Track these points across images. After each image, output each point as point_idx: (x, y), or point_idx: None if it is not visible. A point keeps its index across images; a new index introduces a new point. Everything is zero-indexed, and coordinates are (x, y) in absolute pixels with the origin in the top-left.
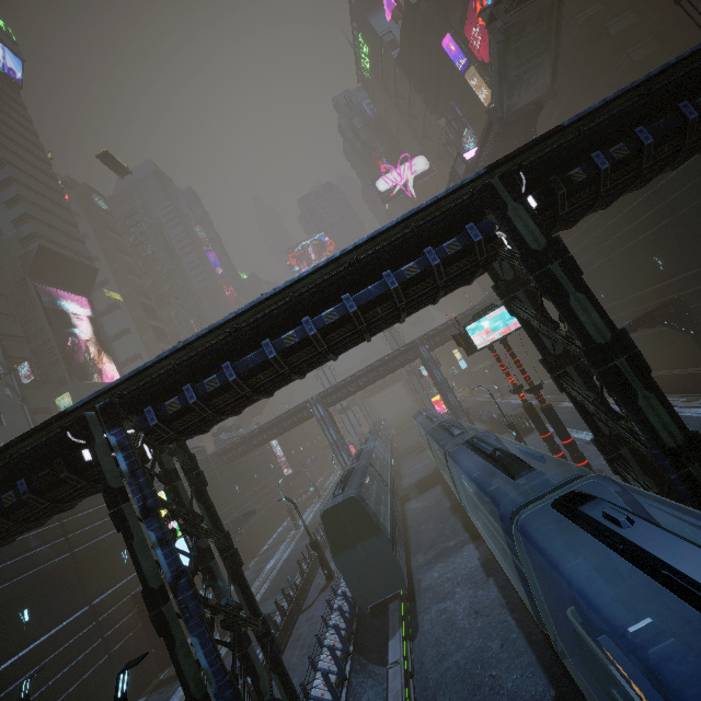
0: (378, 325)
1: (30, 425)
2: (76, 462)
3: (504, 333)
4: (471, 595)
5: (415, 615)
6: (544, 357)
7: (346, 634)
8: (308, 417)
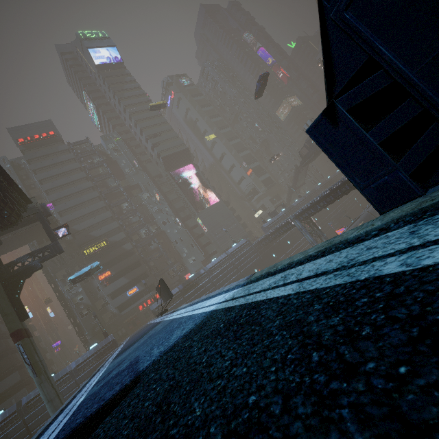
0: None
1: (192, 234)
2: None
3: None
4: None
5: None
6: None
7: None
8: (293, 227)
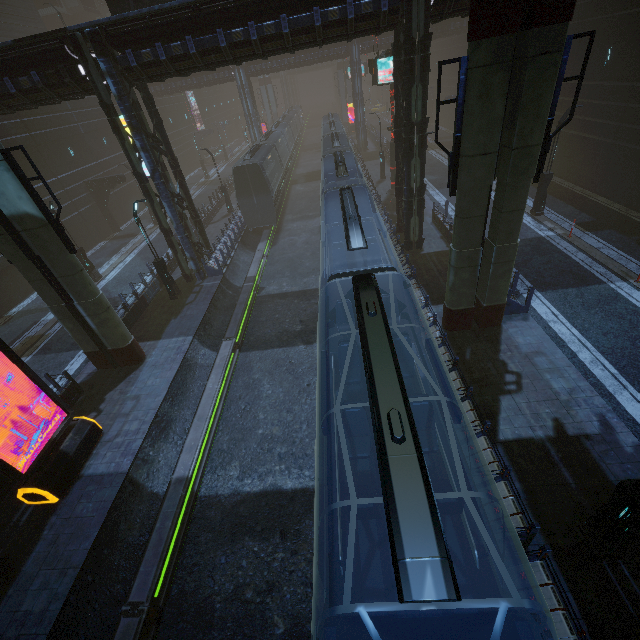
0: (301, 47)
1: None
2: (75, 73)
3: None
4: (308, 237)
5: (277, 239)
6: (396, 116)
7: (237, 236)
8: (229, 80)
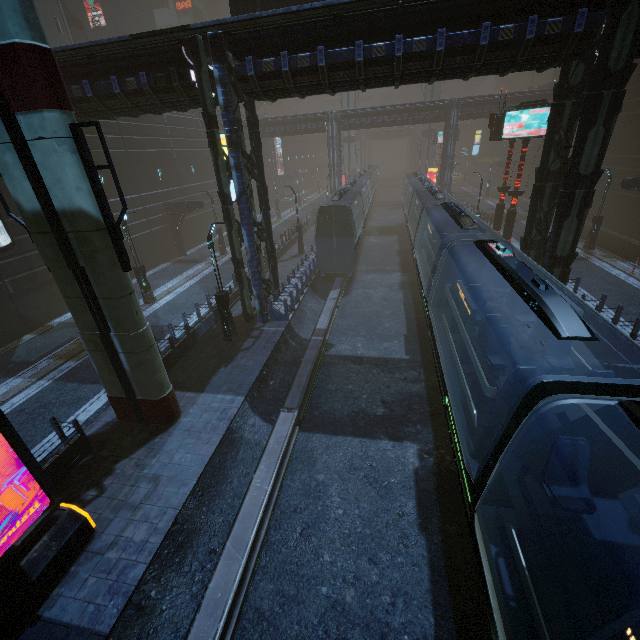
0: (447, 74)
1: None
2: (185, 78)
3: (532, 134)
4: (386, 292)
5: (349, 289)
6: (541, 168)
7: (308, 279)
8: (320, 130)
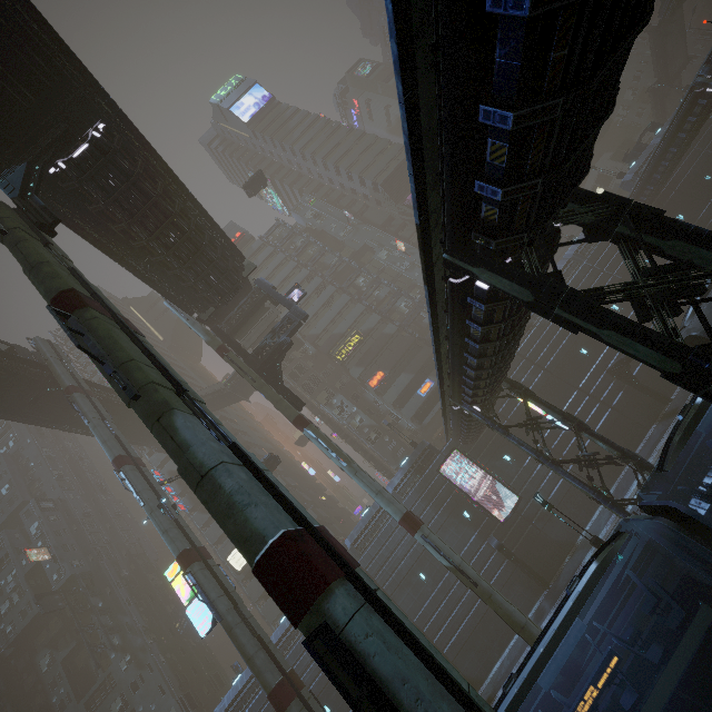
0: (509, 338)
1: None
2: (466, 414)
3: None
4: None
5: None
6: None
7: None
8: None
